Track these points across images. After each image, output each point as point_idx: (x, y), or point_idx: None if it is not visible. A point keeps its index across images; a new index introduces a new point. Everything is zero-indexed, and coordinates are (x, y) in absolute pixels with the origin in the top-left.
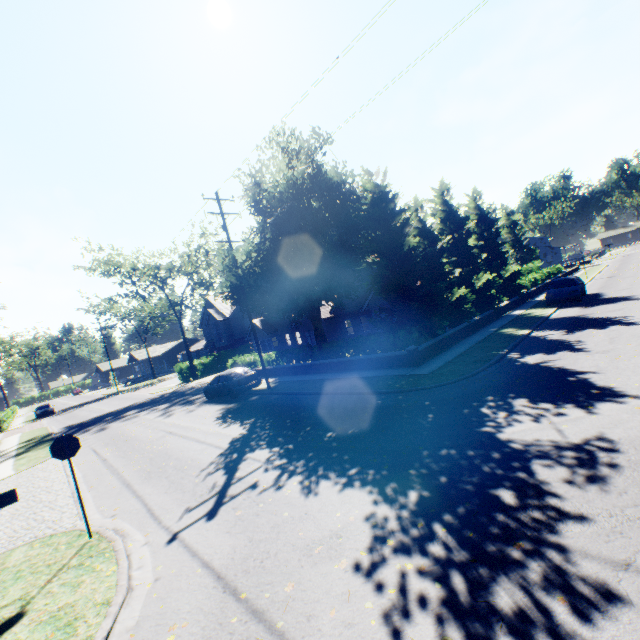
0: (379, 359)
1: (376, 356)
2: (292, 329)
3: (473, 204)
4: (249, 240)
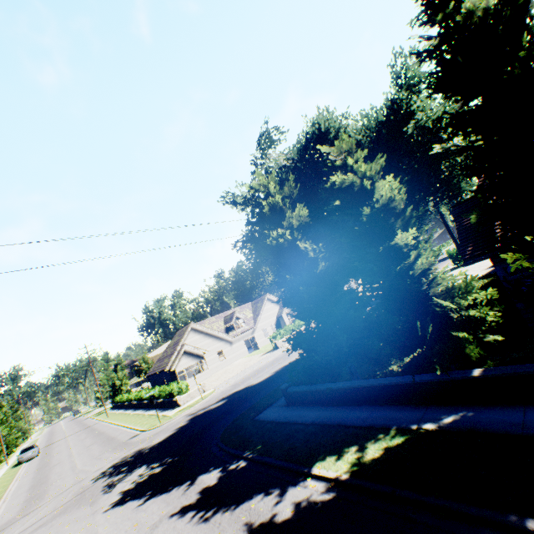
0: None
1: None
2: None
3: None
4: None
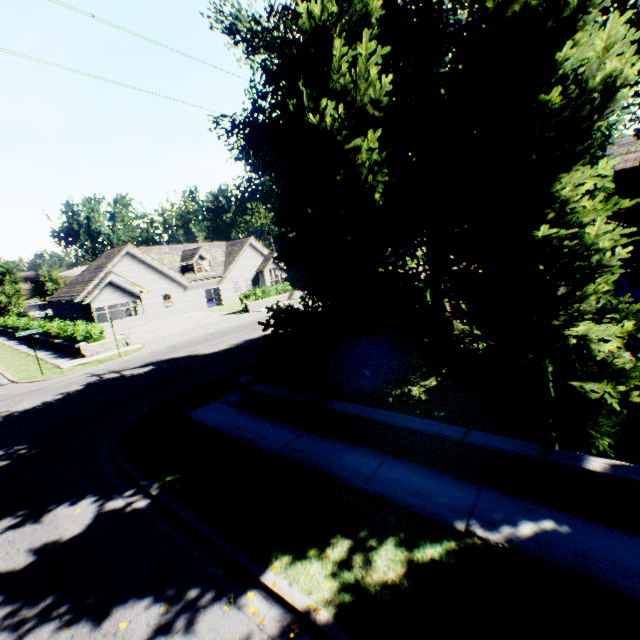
0: None
1: None
2: None
3: None
4: None
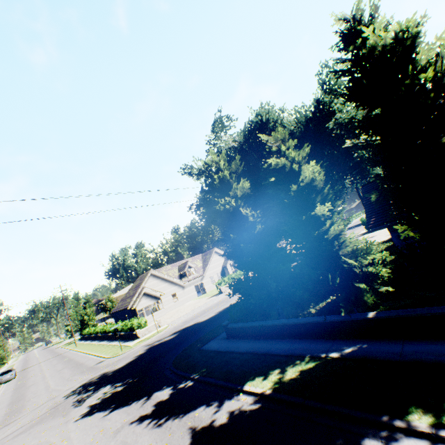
0: None
1: None
2: None
3: None
4: None
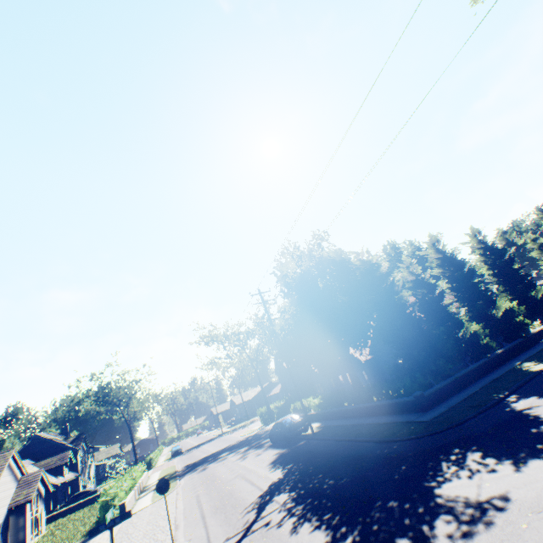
0: (395, 404)
1: (391, 401)
2: (342, 370)
3: (474, 240)
4: (281, 317)
